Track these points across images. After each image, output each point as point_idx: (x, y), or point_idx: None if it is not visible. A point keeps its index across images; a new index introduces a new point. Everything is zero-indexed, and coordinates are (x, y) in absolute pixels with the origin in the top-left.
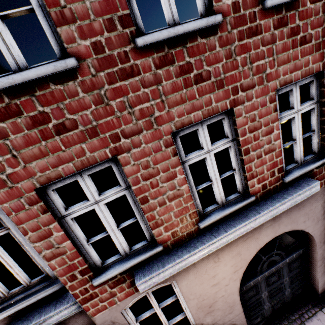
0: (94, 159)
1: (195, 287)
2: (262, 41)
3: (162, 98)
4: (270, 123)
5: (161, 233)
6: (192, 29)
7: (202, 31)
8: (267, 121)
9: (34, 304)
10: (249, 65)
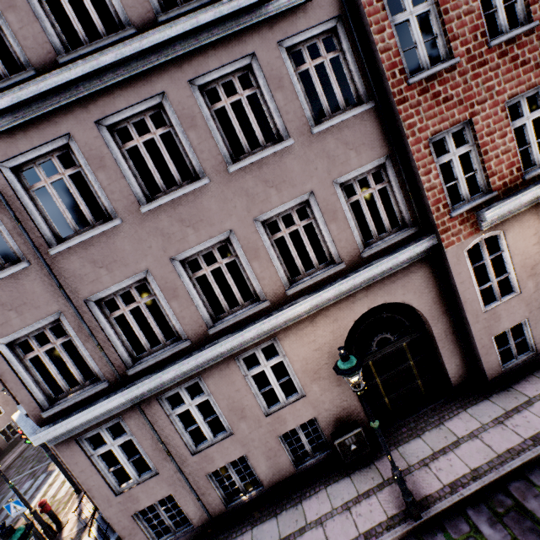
0: (459, 120)
1: (519, 242)
2: None
3: (500, 78)
4: None
5: (495, 183)
6: (521, 32)
7: (525, 33)
8: None
9: (397, 244)
10: None
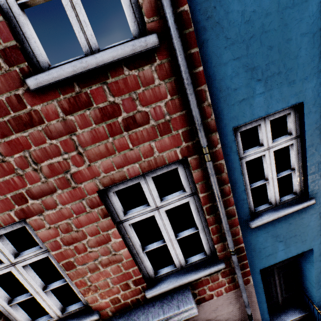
0: None
1: None
2: (48, 132)
3: None
4: (102, 230)
5: None
6: None
7: None
8: (95, 229)
9: None
10: (34, 166)
